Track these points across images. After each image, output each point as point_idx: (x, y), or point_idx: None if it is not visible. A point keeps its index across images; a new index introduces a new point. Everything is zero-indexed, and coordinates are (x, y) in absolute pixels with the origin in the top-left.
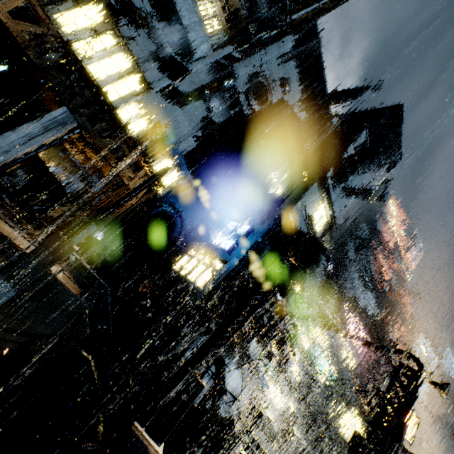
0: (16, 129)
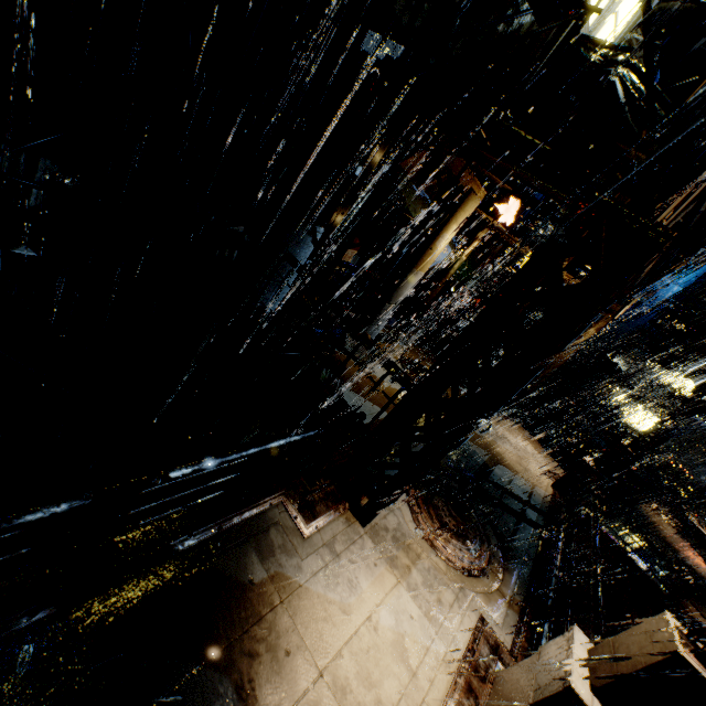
0: (536, 373)
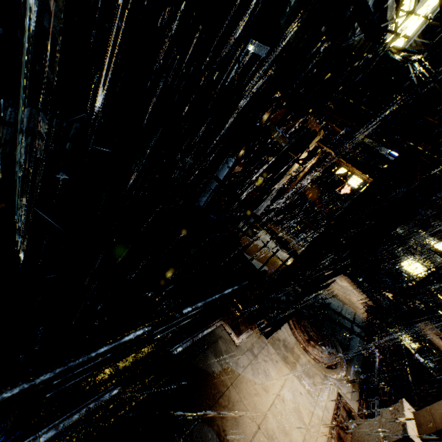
0: None
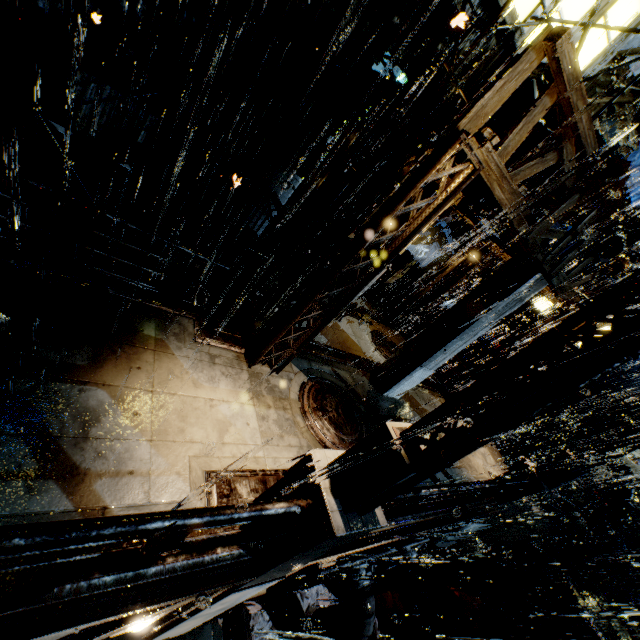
0: (461, 333)
